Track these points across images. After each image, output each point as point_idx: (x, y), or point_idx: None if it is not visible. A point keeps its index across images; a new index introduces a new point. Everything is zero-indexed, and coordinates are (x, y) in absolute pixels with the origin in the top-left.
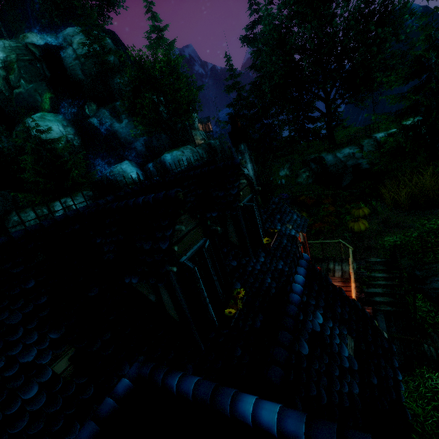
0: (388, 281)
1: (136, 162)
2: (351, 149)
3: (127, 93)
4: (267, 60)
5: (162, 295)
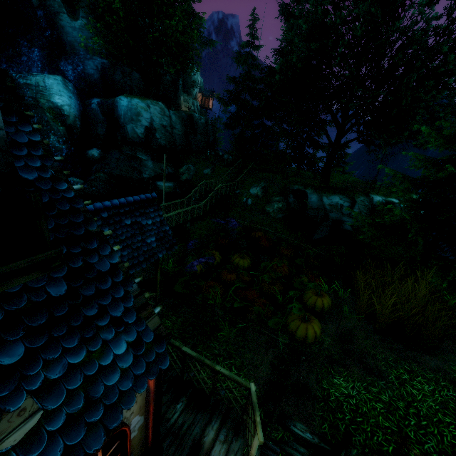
0: None
1: (77, 86)
2: (341, 200)
3: None
4: (295, 22)
5: None
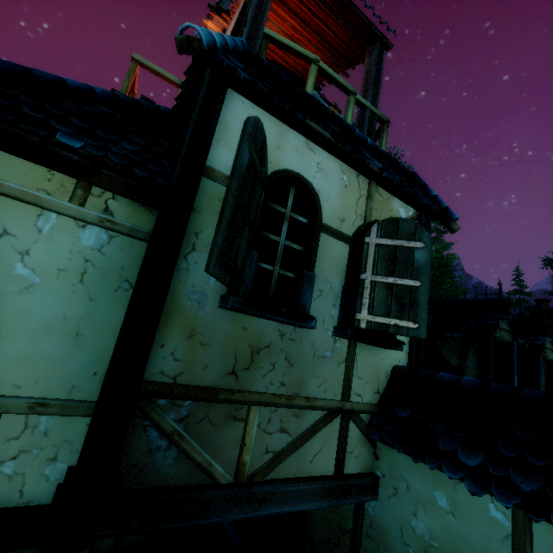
0: None
1: None
2: None
3: None
4: None
5: (467, 359)
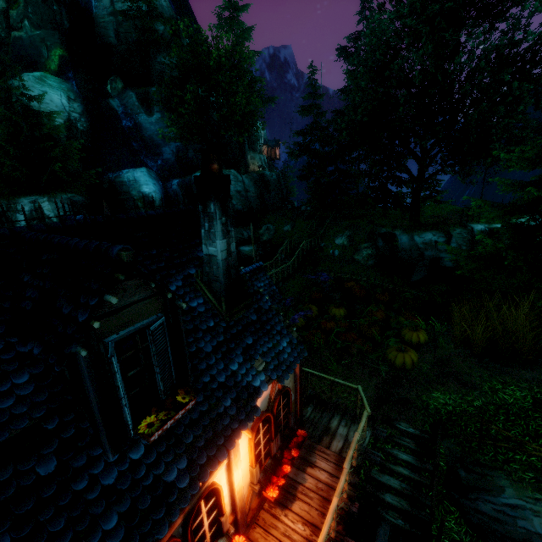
0: (414, 472)
1: (158, 172)
2: (435, 236)
3: (168, 79)
4: (354, 83)
5: None
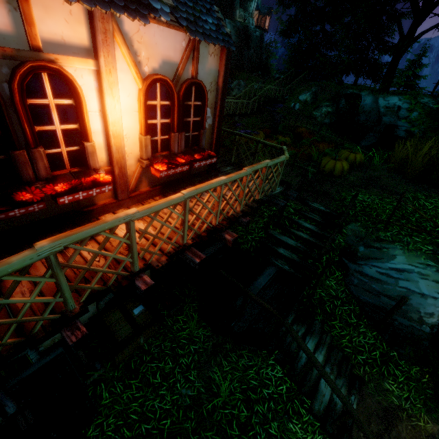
0: (312, 237)
1: None
2: (400, 101)
3: None
4: None
5: None
